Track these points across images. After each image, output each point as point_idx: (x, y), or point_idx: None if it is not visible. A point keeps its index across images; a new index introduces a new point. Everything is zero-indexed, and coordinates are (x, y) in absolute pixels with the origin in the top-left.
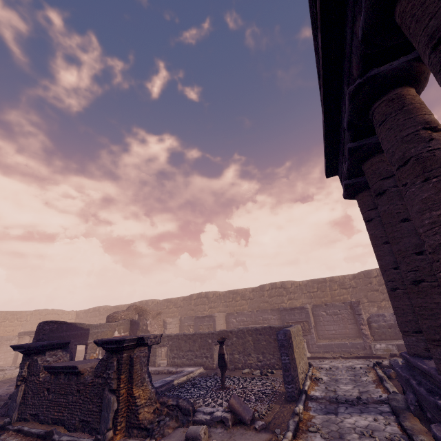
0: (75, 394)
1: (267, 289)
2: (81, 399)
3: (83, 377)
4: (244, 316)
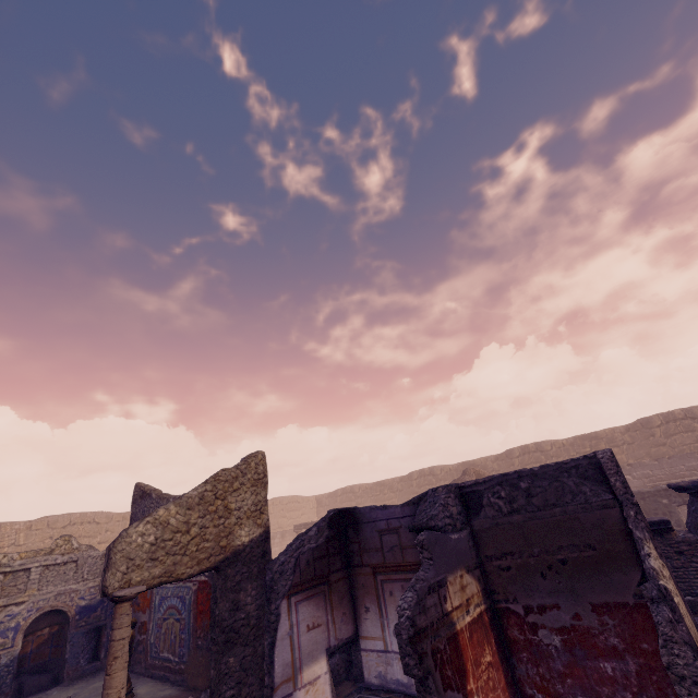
0: (674, 558)
1: (656, 424)
2: (694, 562)
3: (674, 535)
4: (647, 468)
